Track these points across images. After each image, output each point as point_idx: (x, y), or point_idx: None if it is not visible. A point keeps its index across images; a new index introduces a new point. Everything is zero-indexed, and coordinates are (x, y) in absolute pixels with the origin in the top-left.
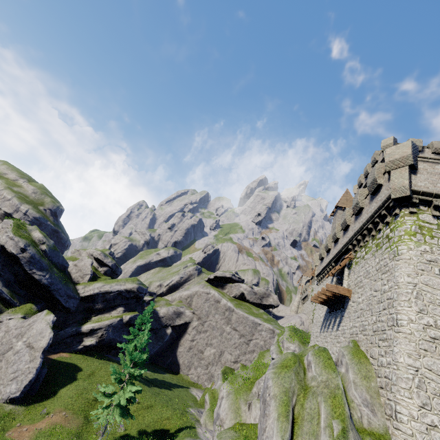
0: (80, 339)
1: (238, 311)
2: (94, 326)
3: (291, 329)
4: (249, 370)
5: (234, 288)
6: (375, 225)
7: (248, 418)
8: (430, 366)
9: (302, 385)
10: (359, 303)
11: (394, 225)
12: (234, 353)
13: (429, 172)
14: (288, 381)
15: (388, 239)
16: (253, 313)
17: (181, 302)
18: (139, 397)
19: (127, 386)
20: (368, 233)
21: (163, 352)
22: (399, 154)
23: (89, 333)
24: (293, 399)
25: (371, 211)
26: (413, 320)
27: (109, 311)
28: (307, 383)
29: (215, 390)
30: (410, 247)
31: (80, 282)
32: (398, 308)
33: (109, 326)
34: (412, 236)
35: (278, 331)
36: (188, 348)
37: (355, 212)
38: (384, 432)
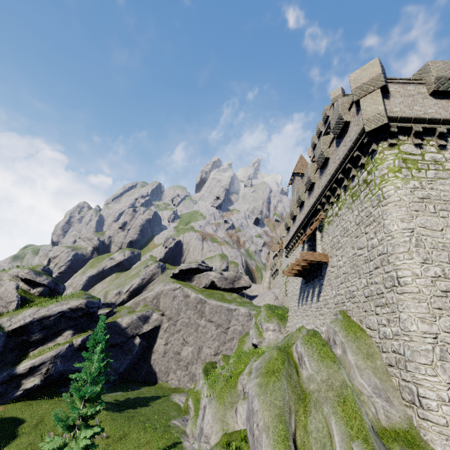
0: (16, 384)
1: (210, 301)
2: (34, 363)
3: (267, 308)
4: (231, 365)
5: (203, 278)
6: (345, 173)
7: (236, 424)
8: (448, 327)
9: (298, 393)
10: (341, 267)
11: (373, 165)
12: (213, 346)
13: (402, 94)
14: (280, 395)
15: (367, 184)
16: (226, 300)
17: (147, 306)
18: (108, 430)
19: (81, 432)
20: (338, 185)
21: (135, 365)
22: (367, 76)
23: (29, 373)
24: (291, 423)
25: (340, 157)
26: (418, 274)
27: (53, 338)
28: (304, 388)
29: (198, 391)
30: (397, 186)
31: (4, 314)
32: (397, 263)
33: (56, 357)
34: (398, 173)
35: (254, 312)
36: (163, 353)
37: (320, 165)
38: (408, 425)
